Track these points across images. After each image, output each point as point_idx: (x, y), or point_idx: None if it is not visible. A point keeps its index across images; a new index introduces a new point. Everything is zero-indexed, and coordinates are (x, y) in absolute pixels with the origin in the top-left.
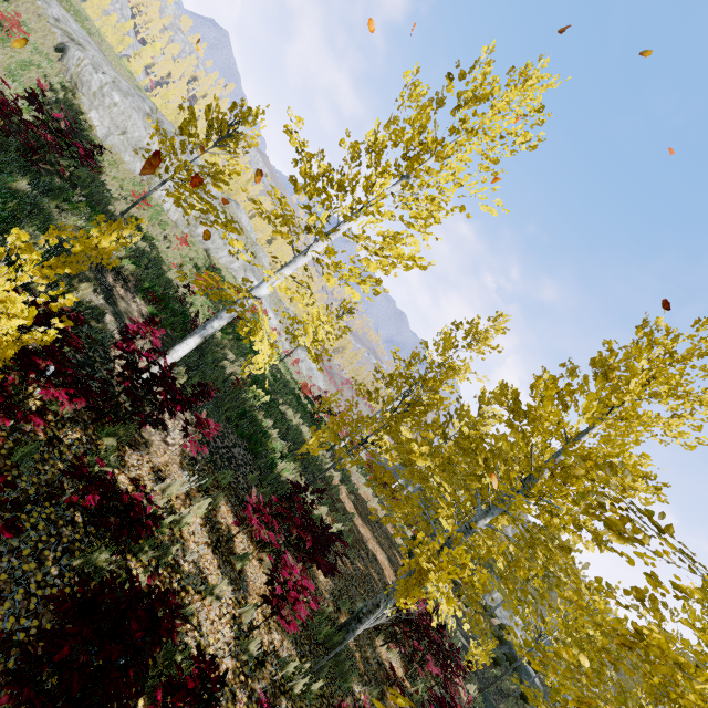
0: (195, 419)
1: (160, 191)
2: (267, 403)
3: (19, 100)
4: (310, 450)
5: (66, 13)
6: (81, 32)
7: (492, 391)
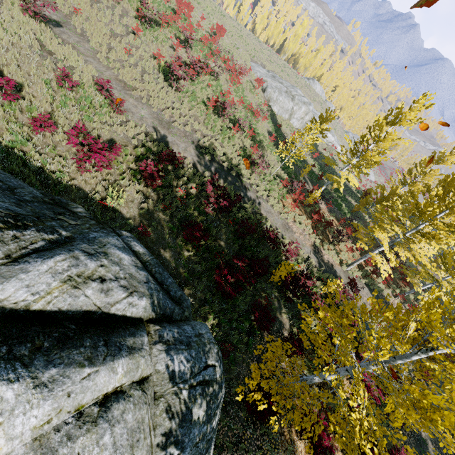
0: (325, 203)
1: (293, 121)
2: (341, 196)
3: (272, 129)
4: (357, 210)
5: (258, 68)
6: (262, 71)
7: None
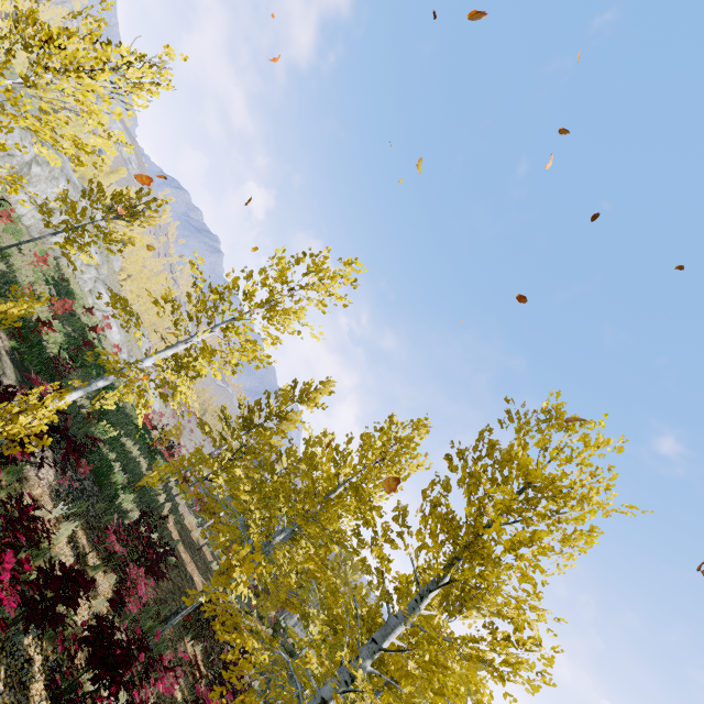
0: (56, 455)
1: (20, 196)
2: (110, 435)
3: None
4: (150, 483)
5: None
6: None
7: (318, 436)
